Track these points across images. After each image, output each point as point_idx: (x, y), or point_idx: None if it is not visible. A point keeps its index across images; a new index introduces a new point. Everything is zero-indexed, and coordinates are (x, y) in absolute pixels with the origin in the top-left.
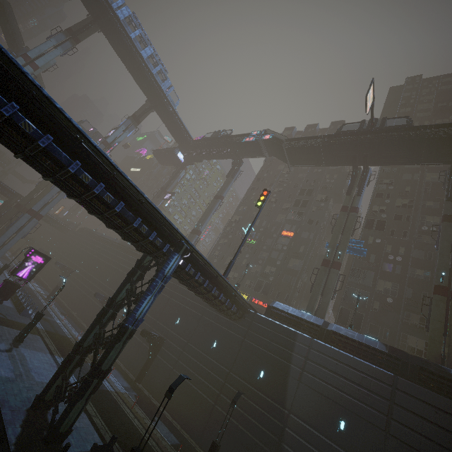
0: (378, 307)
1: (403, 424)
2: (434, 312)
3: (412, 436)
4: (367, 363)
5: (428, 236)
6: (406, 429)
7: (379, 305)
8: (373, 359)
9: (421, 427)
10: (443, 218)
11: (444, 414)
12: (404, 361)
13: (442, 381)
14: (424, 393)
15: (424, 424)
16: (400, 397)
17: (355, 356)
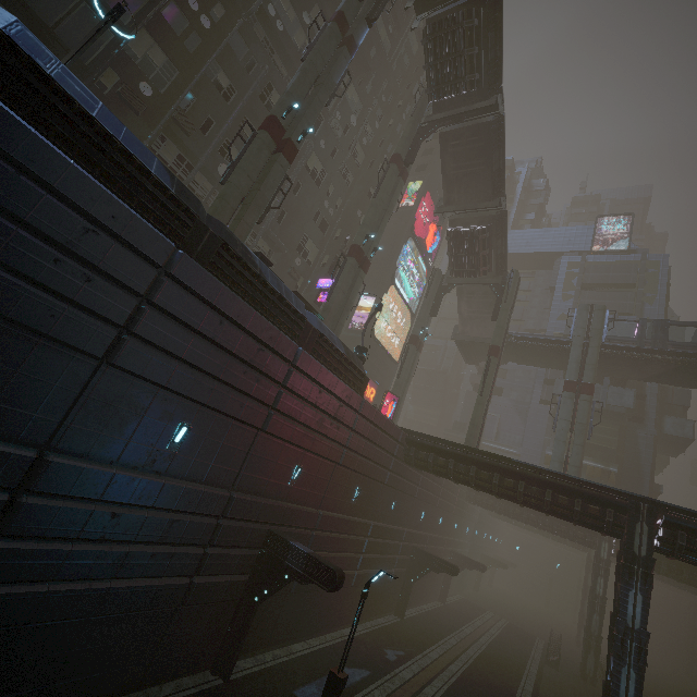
0: (114, 88)
1: (154, 343)
2: (251, 159)
3: (161, 364)
4: (118, 199)
5: (264, 31)
6: (155, 351)
7: (118, 84)
8: (129, 193)
9: (187, 347)
10: (338, 16)
11: (231, 326)
12: (203, 223)
13: (245, 274)
14: (217, 291)
15: (193, 342)
16: (170, 294)
17: (78, 165)
